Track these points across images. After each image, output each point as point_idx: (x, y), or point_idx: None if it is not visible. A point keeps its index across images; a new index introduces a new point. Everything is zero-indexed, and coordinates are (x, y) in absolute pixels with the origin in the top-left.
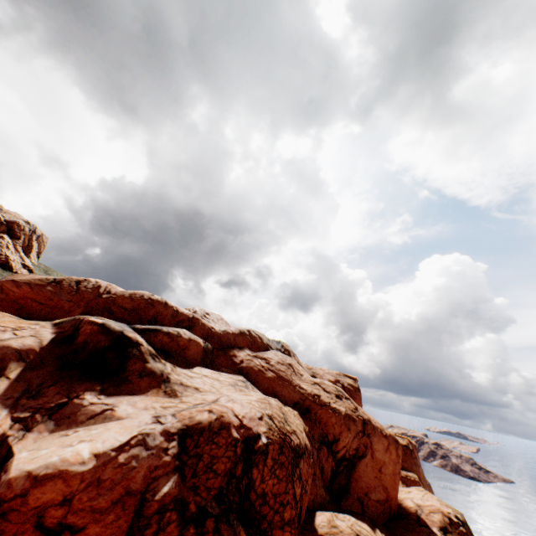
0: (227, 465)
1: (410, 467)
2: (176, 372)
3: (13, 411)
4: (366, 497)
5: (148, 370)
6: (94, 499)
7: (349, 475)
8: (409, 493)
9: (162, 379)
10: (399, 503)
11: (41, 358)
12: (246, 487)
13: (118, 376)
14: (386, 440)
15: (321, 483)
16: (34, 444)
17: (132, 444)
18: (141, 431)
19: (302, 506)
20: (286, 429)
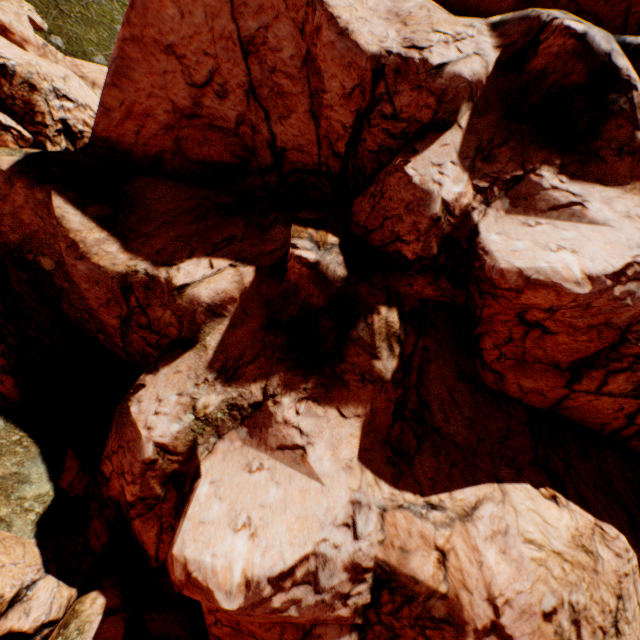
0: None
1: None
2: None
3: (471, 177)
4: None
5: (634, 145)
6: (573, 318)
7: None
8: None
9: None
10: None
11: (484, 97)
12: None
13: (583, 147)
14: None
15: None
16: (496, 225)
17: (628, 276)
18: (634, 259)
19: None
20: None
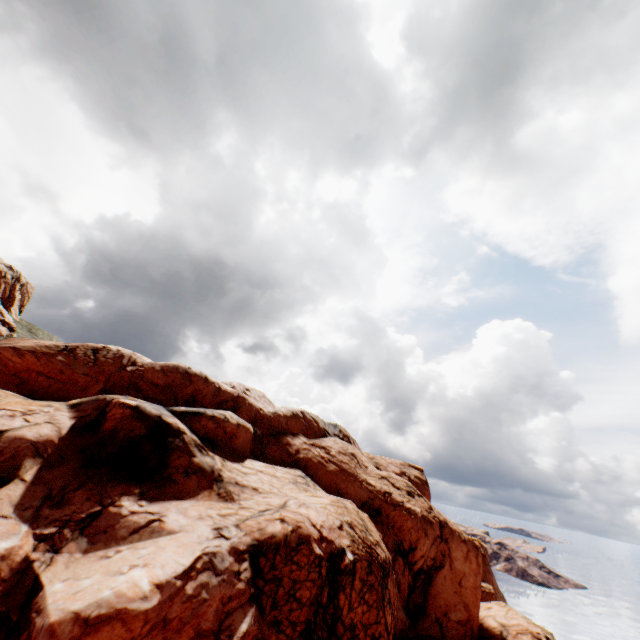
0: (312, 591)
1: (483, 576)
2: (227, 467)
3: (35, 526)
4: (445, 618)
5: (196, 466)
6: None
7: (426, 591)
8: (490, 610)
9: (213, 478)
10: (480, 623)
11: (60, 452)
12: (332, 618)
13: (159, 474)
14: (465, 545)
15: (400, 604)
16: (67, 570)
17: (199, 568)
18: (204, 550)
19: (391, 637)
20: (369, 540)
